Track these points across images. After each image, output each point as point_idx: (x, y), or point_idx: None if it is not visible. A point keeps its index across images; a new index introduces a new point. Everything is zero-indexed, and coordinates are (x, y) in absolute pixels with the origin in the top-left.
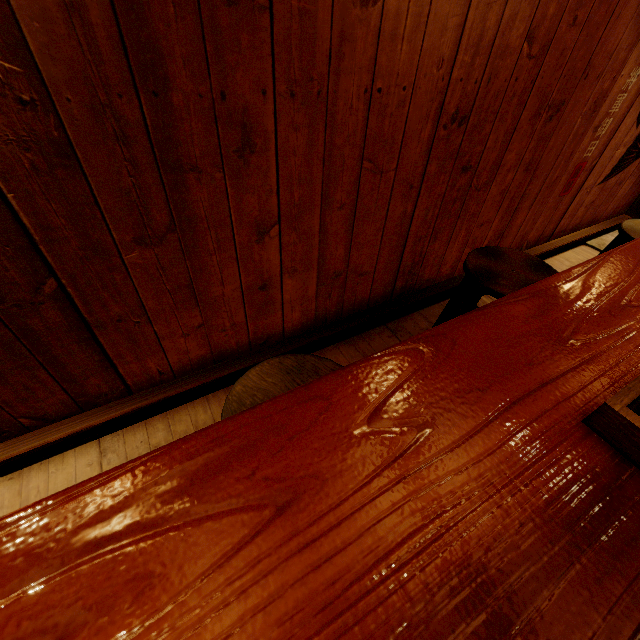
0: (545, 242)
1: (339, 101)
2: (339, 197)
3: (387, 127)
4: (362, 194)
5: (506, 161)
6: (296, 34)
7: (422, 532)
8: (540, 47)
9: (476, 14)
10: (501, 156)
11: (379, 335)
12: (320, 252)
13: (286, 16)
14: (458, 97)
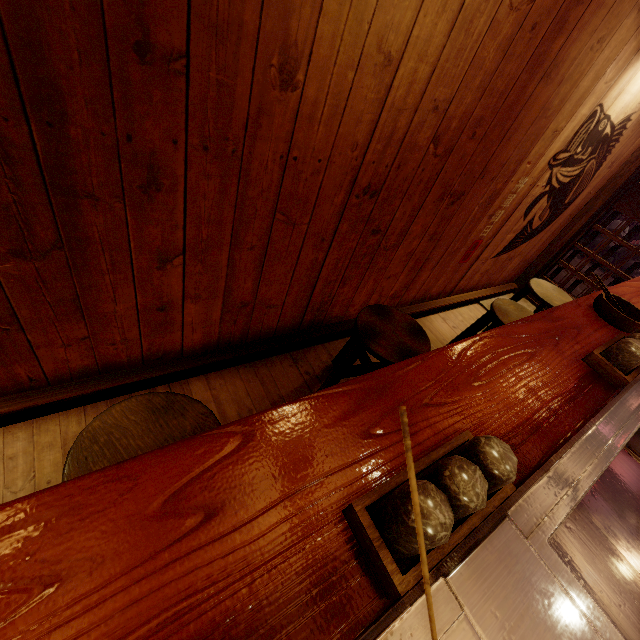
0: (446, 297)
1: (254, 161)
2: (250, 239)
3: (302, 189)
4: (274, 240)
5: (413, 230)
6: (213, 100)
7: (168, 612)
8: (444, 149)
9: (389, 115)
10: (408, 226)
11: (281, 362)
12: (227, 284)
13: (203, 83)
14: (370, 175)
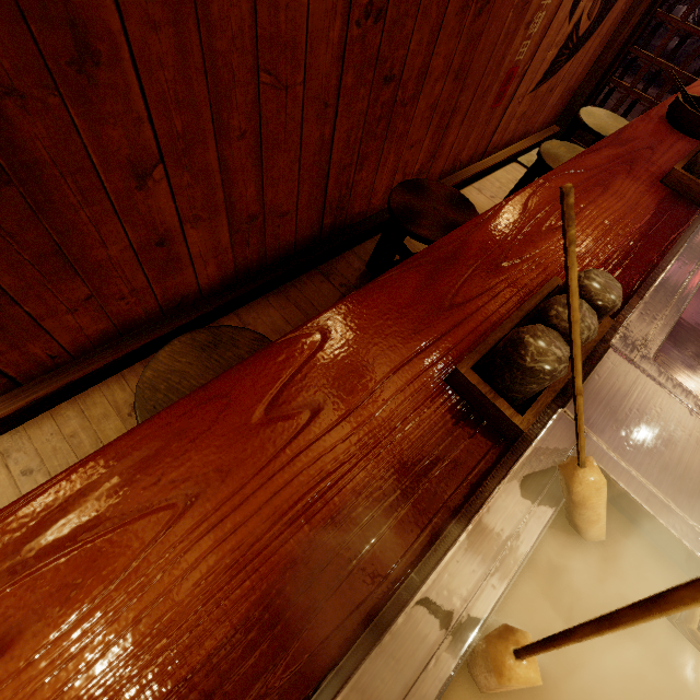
0: (478, 161)
1: None
2: (237, 123)
3: (284, 24)
4: (266, 117)
5: (433, 68)
6: None
7: (310, 494)
8: None
9: None
10: (427, 62)
11: (311, 281)
12: (226, 194)
13: None
14: None
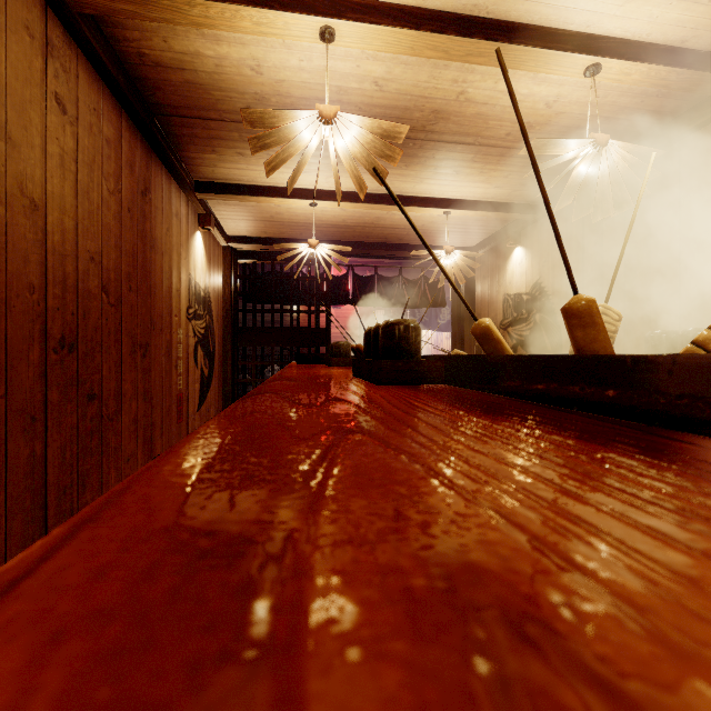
0: None
1: None
2: None
3: None
4: None
5: (126, 390)
6: None
7: (422, 407)
8: (115, 299)
9: (55, 259)
10: (120, 385)
11: None
12: None
13: None
14: (60, 324)
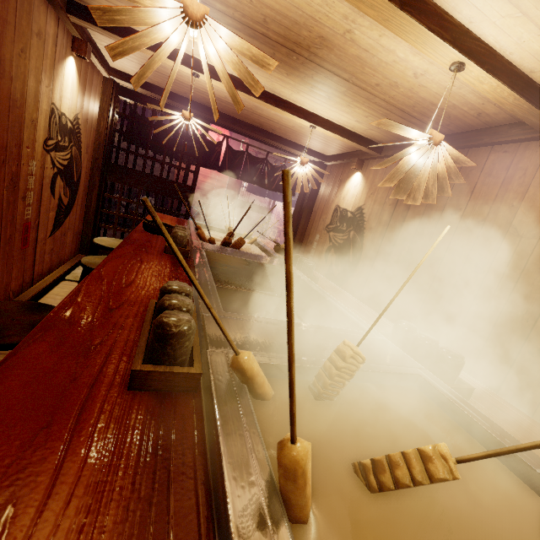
0: (30, 287)
1: None
2: None
3: None
4: None
5: None
6: None
7: None
8: None
9: None
10: None
11: None
12: None
13: None
14: None
